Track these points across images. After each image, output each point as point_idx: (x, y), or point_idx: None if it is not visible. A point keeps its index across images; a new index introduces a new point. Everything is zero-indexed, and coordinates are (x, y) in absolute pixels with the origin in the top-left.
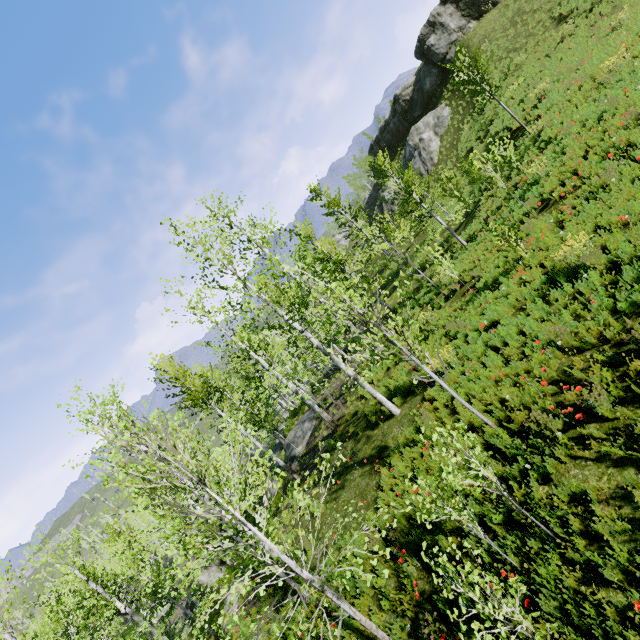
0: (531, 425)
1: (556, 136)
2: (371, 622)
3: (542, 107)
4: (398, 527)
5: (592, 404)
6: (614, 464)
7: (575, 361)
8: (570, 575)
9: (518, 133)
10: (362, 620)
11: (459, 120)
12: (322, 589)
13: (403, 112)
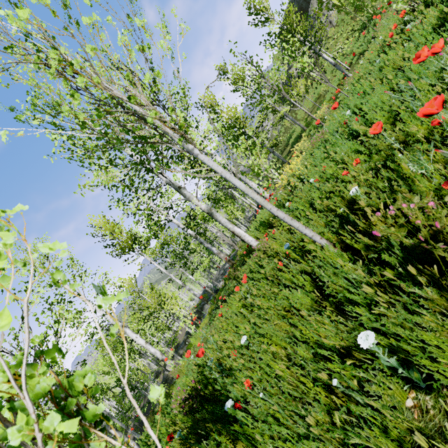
0: (391, 233)
1: None
2: None
3: None
4: (193, 396)
5: None
6: None
7: None
8: None
9: None
10: None
11: None
12: None
13: None
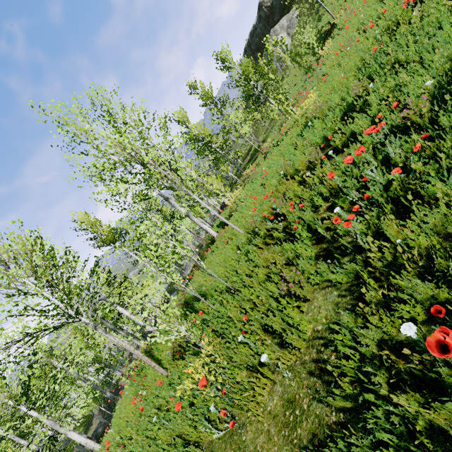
0: (249, 227)
1: (346, 23)
2: (131, 346)
3: (348, 0)
4: (185, 301)
5: (275, 207)
6: (280, 244)
7: (288, 184)
8: (234, 310)
9: (334, 26)
10: (123, 345)
11: (304, 21)
12: (95, 328)
13: (266, 17)
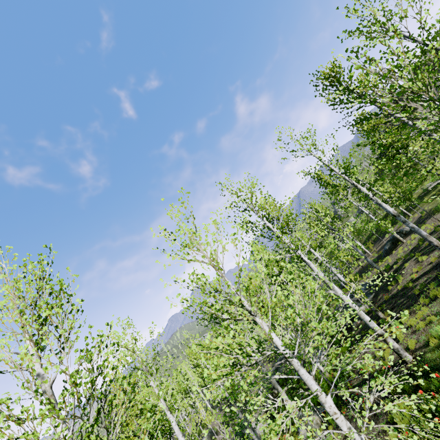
0: None
1: None
2: None
3: None
4: None
5: None
6: None
7: None
8: None
9: None
10: None
11: None
12: None
13: None
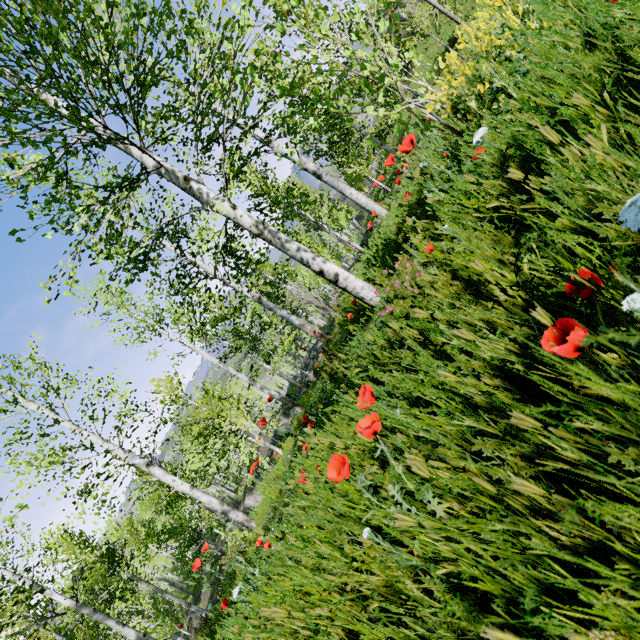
0: None
1: None
2: None
3: None
4: None
5: None
6: None
7: None
8: None
9: None
10: None
11: None
12: None
13: None
